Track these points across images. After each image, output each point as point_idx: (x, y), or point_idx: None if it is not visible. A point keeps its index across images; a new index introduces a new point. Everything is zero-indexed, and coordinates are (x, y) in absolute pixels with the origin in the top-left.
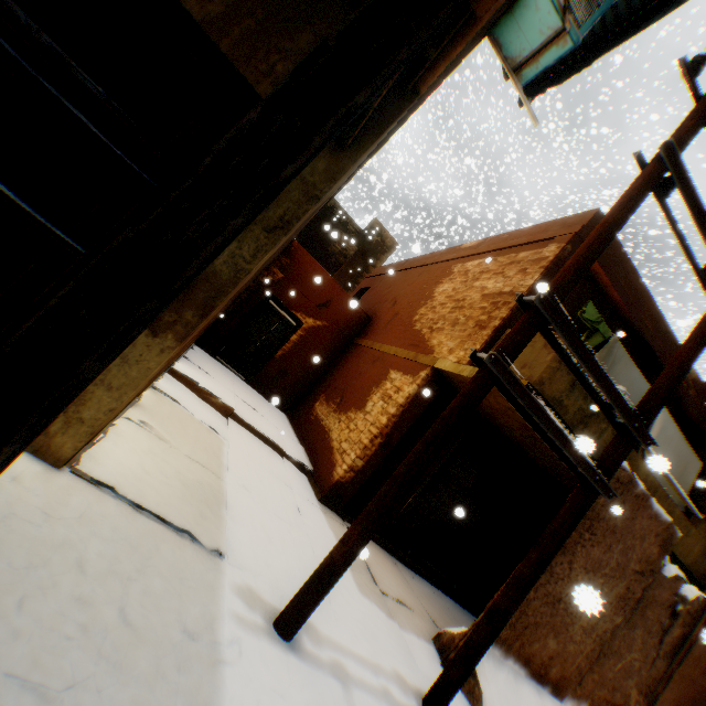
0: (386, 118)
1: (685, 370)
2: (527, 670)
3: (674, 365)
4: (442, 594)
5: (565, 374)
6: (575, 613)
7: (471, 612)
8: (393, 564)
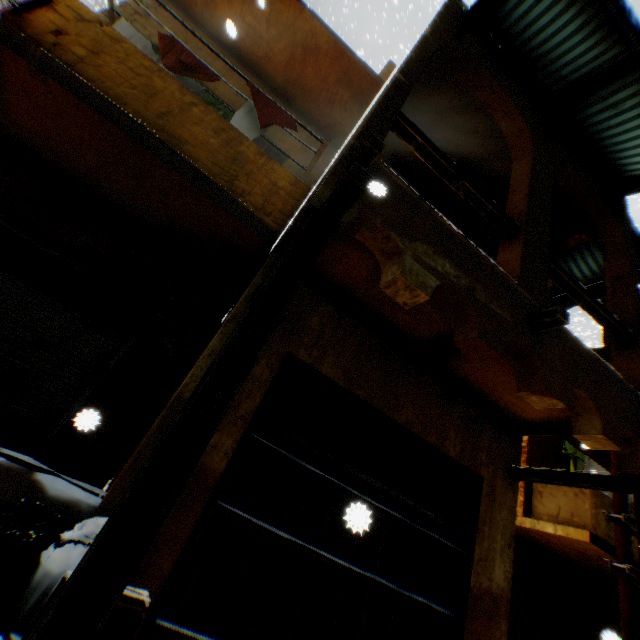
0: (518, 451)
1: None
2: None
3: None
4: None
5: (600, 514)
6: None
7: None
8: None
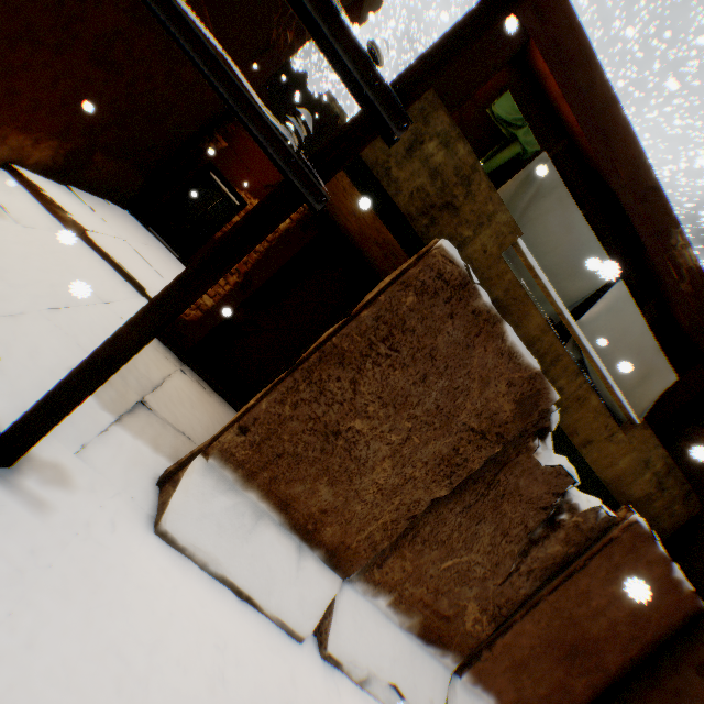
0: None
1: (494, 5)
2: (285, 519)
3: (479, 2)
4: None
5: None
6: (365, 462)
7: None
8: None
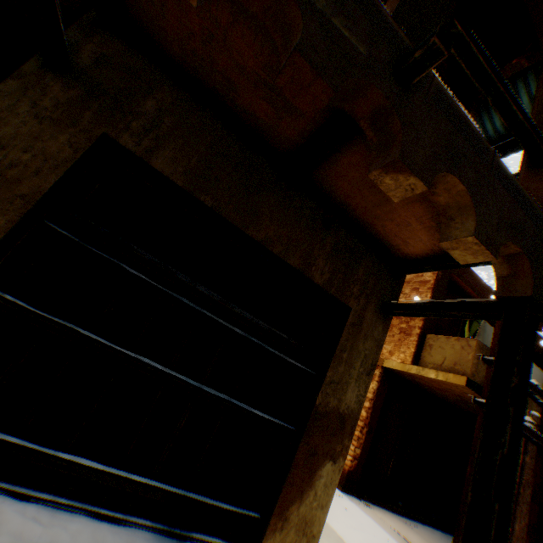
0: (399, 290)
1: None
2: None
3: None
4: (432, 528)
5: (481, 365)
6: None
7: (451, 534)
8: (402, 520)
